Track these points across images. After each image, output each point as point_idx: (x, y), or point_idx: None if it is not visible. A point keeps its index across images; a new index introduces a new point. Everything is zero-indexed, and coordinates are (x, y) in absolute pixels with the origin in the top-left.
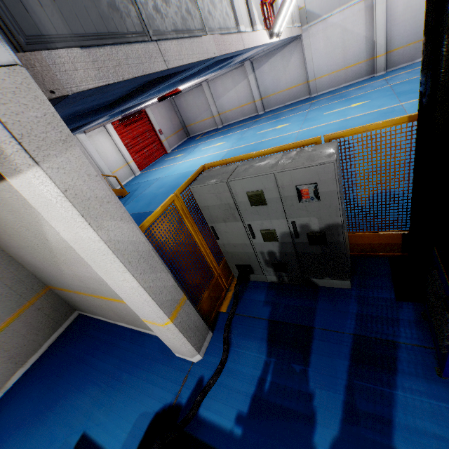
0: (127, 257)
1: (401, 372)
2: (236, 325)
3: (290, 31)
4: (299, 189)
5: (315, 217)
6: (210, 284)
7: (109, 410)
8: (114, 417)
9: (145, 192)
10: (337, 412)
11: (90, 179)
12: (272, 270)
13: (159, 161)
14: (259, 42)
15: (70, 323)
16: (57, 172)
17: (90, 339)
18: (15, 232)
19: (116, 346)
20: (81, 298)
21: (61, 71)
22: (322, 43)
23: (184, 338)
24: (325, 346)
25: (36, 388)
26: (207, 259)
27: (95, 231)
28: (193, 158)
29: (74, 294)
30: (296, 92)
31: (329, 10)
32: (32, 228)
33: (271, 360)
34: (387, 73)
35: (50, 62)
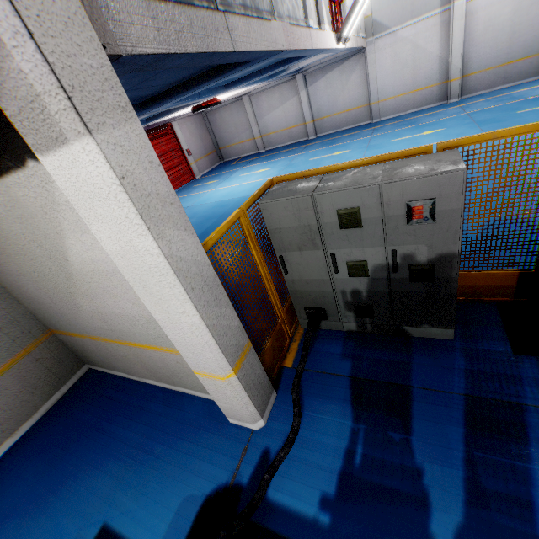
0: (190, 282)
1: (534, 441)
2: (308, 383)
3: (355, 40)
4: (410, 206)
5: (424, 244)
6: (273, 331)
7: (139, 494)
8: (147, 502)
9: None
10: (458, 492)
11: (151, 167)
12: (353, 315)
13: (186, 188)
14: (326, 44)
15: (77, 381)
16: (113, 149)
17: (107, 401)
18: (18, 250)
19: (143, 410)
20: (98, 346)
21: (114, 22)
22: (389, 60)
23: (248, 397)
24: (430, 409)
25: (32, 465)
26: (271, 298)
27: (154, 239)
28: (231, 186)
29: (88, 340)
30: (355, 115)
31: (399, 21)
32: (47, 243)
33: (360, 427)
34: (462, 100)
35: (102, 6)
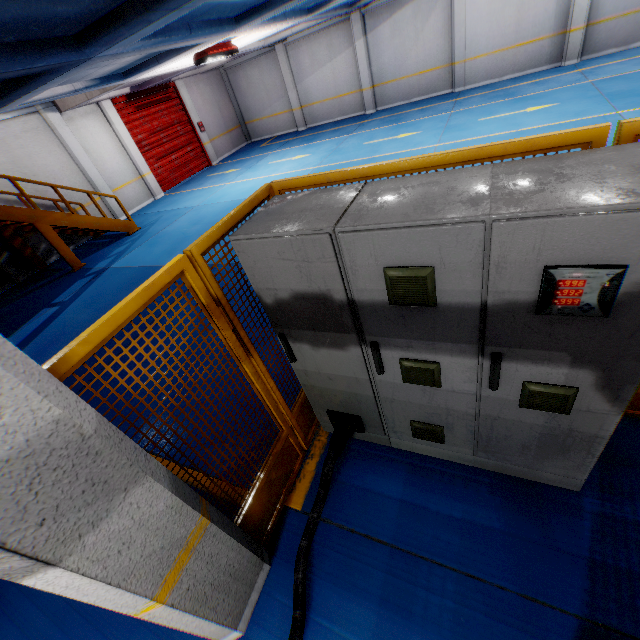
0: None
1: None
2: (323, 549)
3: None
4: (553, 278)
5: (567, 352)
6: (270, 455)
7: None
8: None
9: (168, 229)
10: None
11: None
12: (407, 432)
13: (197, 178)
14: None
15: None
16: None
17: None
18: None
19: None
20: None
21: None
22: None
23: (199, 618)
24: None
25: None
26: (266, 402)
27: None
28: (255, 178)
29: None
30: (431, 80)
31: None
32: None
33: None
34: (582, 62)
35: None
